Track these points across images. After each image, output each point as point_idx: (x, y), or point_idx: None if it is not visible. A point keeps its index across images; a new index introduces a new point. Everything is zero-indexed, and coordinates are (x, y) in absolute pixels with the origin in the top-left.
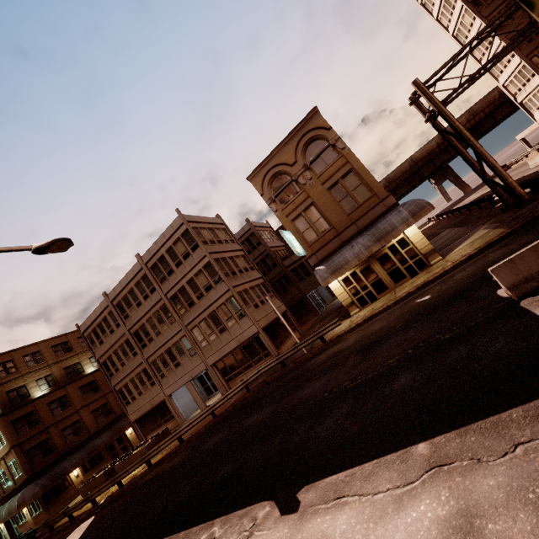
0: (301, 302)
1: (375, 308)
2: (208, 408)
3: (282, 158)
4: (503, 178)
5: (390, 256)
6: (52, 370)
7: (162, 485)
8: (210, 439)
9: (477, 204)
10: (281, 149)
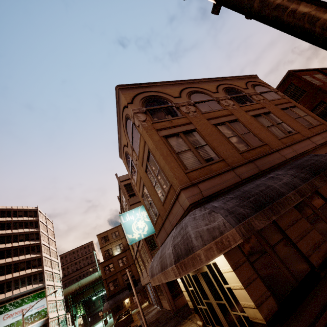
0: None
1: None
2: None
3: (123, 140)
4: None
5: (212, 280)
6: (122, 241)
7: None
8: None
9: None
10: (120, 132)
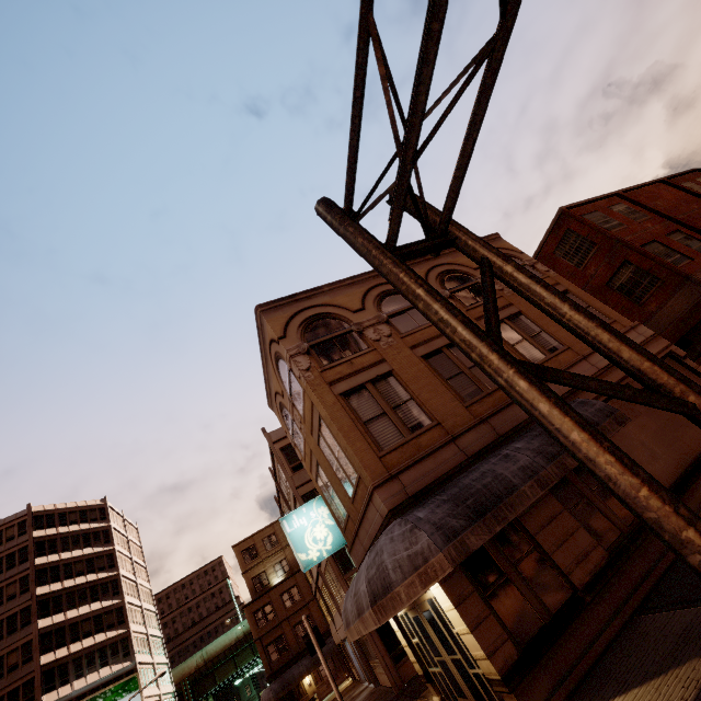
0: None
1: None
2: None
3: (274, 384)
4: (654, 533)
5: (438, 624)
6: (286, 554)
7: None
8: None
9: None
10: (268, 371)
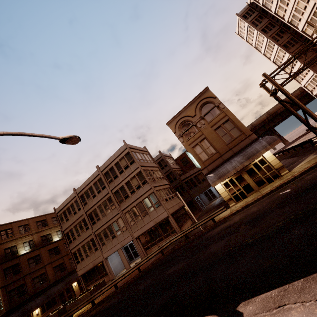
0: (191, 202)
1: (247, 201)
2: (136, 265)
3: (187, 113)
4: None
5: (254, 169)
6: (33, 237)
7: (106, 316)
8: (140, 284)
9: (300, 145)
10: (187, 108)
